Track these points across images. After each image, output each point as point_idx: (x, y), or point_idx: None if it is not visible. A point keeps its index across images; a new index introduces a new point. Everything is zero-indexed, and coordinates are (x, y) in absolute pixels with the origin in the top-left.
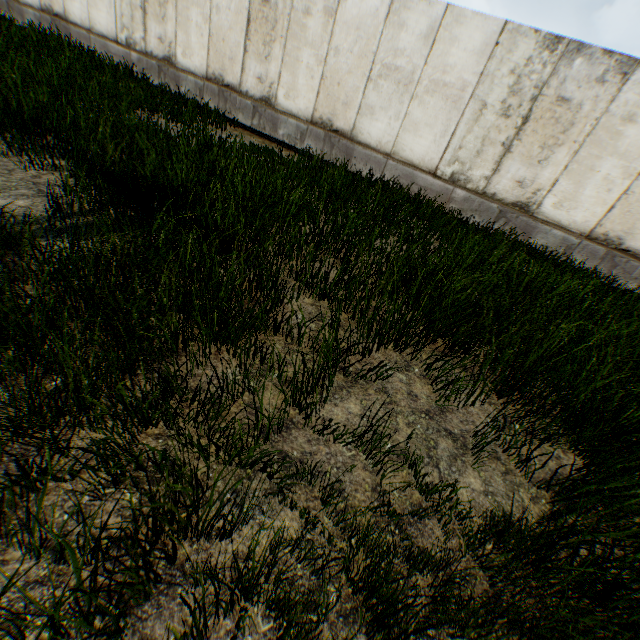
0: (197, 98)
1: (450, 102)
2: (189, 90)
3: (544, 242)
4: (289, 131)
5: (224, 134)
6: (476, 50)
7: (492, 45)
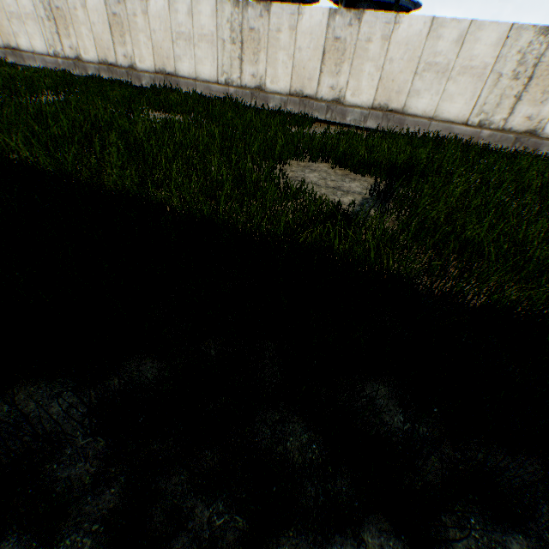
0: (282, 109)
1: (475, 78)
2: (281, 105)
3: (548, 152)
4: (355, 117)
5: (320, 129)
6: (492, 44)
7: (503, 39)
